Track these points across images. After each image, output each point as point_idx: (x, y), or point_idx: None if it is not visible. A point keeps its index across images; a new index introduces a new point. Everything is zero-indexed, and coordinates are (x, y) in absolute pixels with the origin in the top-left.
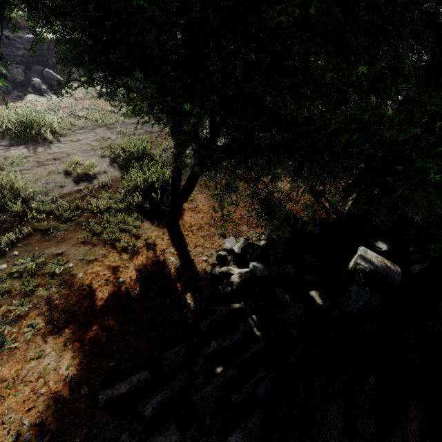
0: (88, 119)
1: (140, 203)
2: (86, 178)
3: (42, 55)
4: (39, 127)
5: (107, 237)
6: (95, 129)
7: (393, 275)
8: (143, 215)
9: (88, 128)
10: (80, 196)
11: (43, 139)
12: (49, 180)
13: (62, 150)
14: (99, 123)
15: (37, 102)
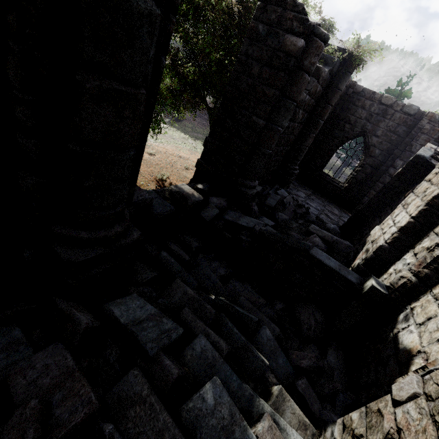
0: None
1: None
2: None
3: None
4: None
5: None
6: None
7: (192, 197)
8: None
9: None
10: None
11: None
12: None
13: None
14: None
15: None
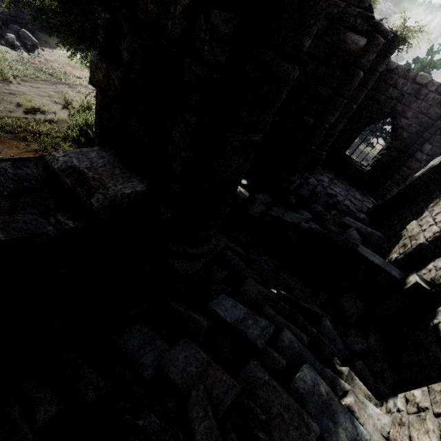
0: (53, 76)
1: (78, 138)
2: (35, 112)
3: (22, 17)
4: (3, 68)
5: (39, 148)
6: (57, 84)
7: (240, 195)
8: (77, 146)
9: (50, 82)
10: (25, 121)
11: (4, 78)
12: (0, 105)
13: (19, 90)
14: (62, 82)
15: (7, 53)
